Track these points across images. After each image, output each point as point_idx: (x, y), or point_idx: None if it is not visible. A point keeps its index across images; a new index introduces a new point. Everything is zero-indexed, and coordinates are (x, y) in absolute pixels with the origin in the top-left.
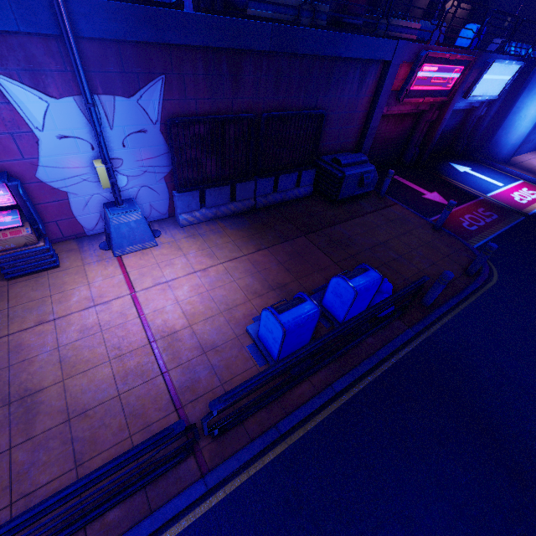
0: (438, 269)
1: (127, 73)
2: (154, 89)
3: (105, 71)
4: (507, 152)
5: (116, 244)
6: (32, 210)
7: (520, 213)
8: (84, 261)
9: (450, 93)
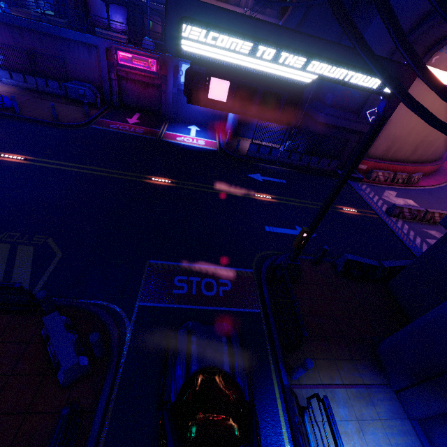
0: (50, 116)
1: None
2: None
3: None
4: (228, 128)
5: None
6: None
7: (158, 137)
8: None
9: (158, 74)
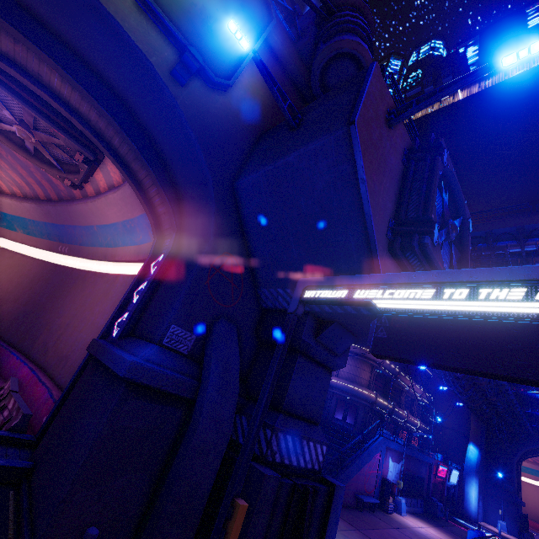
0: None
1: (399, 458)
2: (401, 462)
3: (397, 457)
4: (474, 515)
5: (402, 510)
6: (395, 490)
7: None
8: (396, 514)
9: (445, 478)
